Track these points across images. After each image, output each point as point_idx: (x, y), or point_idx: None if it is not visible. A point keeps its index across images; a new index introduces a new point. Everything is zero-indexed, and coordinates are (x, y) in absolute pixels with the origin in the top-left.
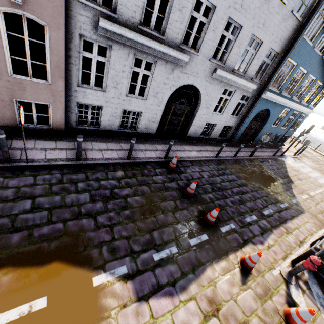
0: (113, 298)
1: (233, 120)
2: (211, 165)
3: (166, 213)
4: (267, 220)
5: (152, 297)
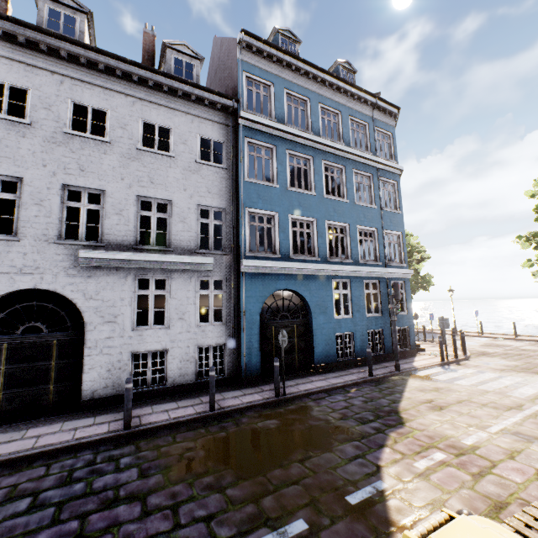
0: None
1: (215, 330)
2: (72, 458)
3: None
4: None
5: None
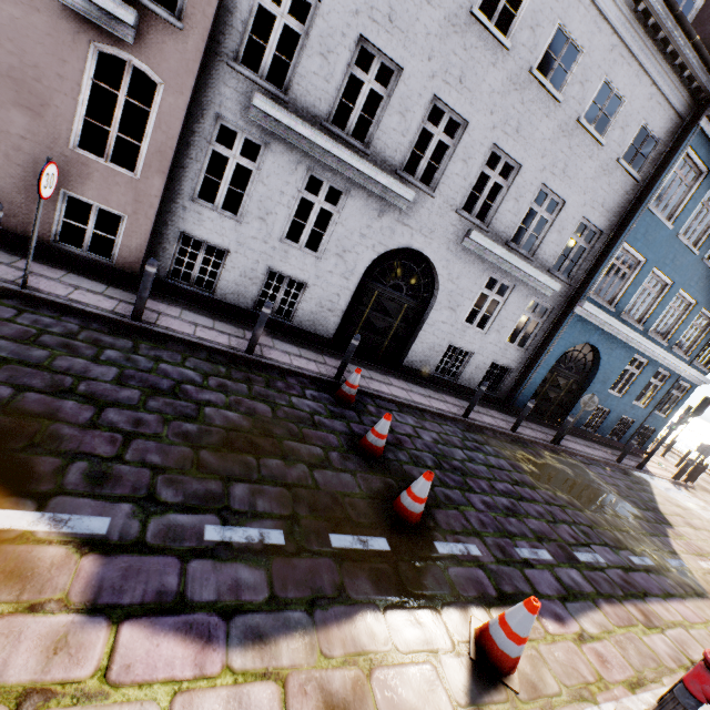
0: (12, 576)
1: (513, 353)
2: (448, 426)
3: (293, 462)
4: (583, 574)
5: (140, 620)
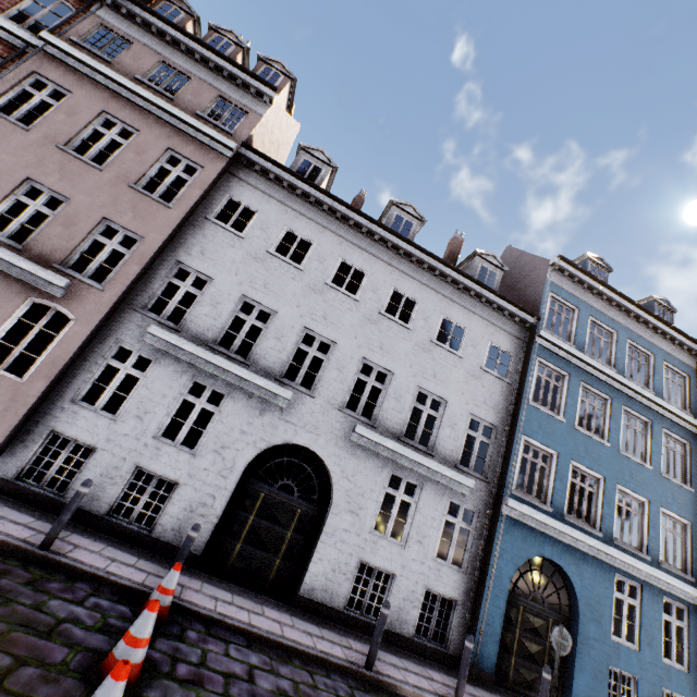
0: None
1: (450, 575)
2: (328, 677)
3: None
4: None
5: None
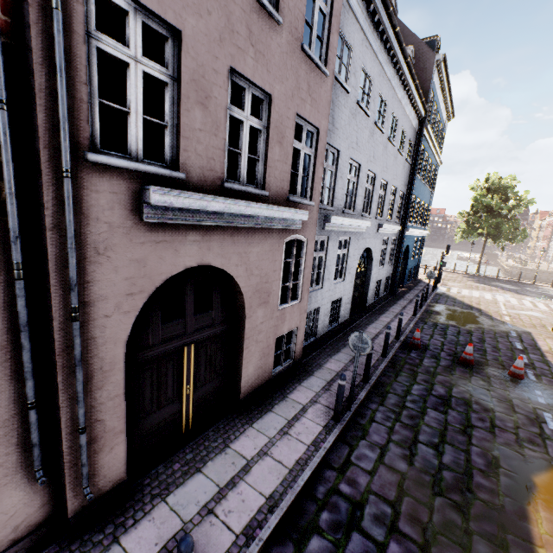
0: None
1: (389, 268)
2: (424, 326)
3: (490, 389)
4: (531, 353)
5: None
